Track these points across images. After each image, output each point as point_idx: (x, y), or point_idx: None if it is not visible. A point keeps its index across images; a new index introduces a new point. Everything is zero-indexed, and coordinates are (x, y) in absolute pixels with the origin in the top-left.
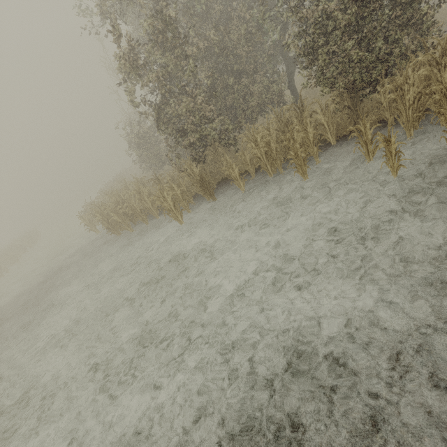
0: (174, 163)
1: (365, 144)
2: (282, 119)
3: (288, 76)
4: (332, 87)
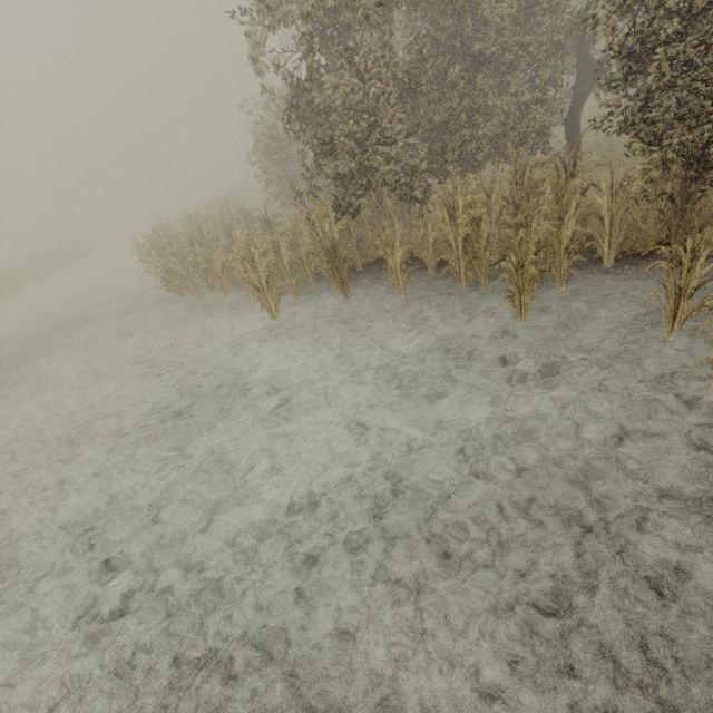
0: (303, 202)
1: (677, 293)
2: (525, 181)
3: (574, 99)
4: (654, 144)
